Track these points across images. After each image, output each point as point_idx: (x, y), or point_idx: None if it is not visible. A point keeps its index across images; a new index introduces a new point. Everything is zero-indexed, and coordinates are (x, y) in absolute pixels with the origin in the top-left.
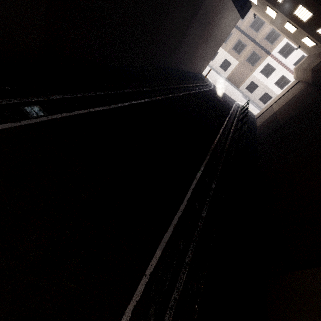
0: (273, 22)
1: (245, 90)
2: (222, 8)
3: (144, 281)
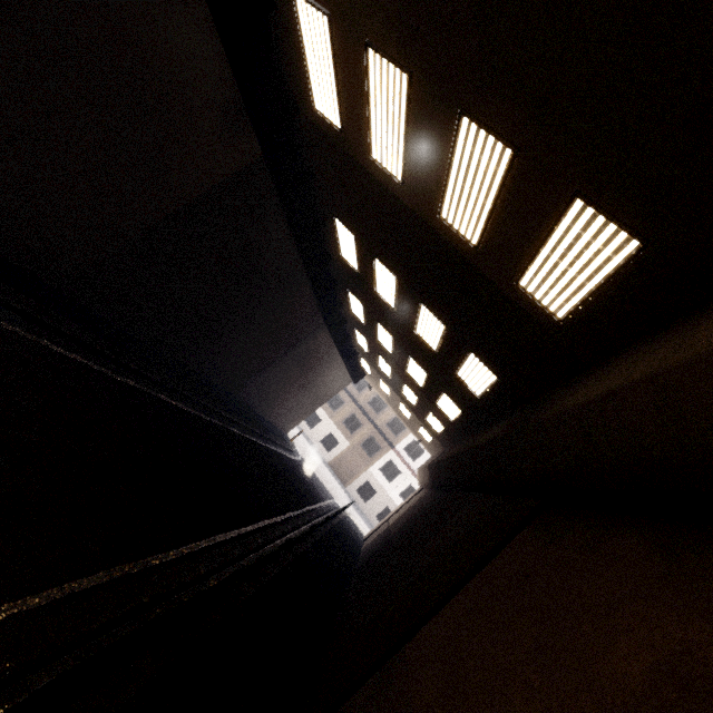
0: (389, 401)
1: (355, 493)
2: (329, 359)
3: (56, 593)
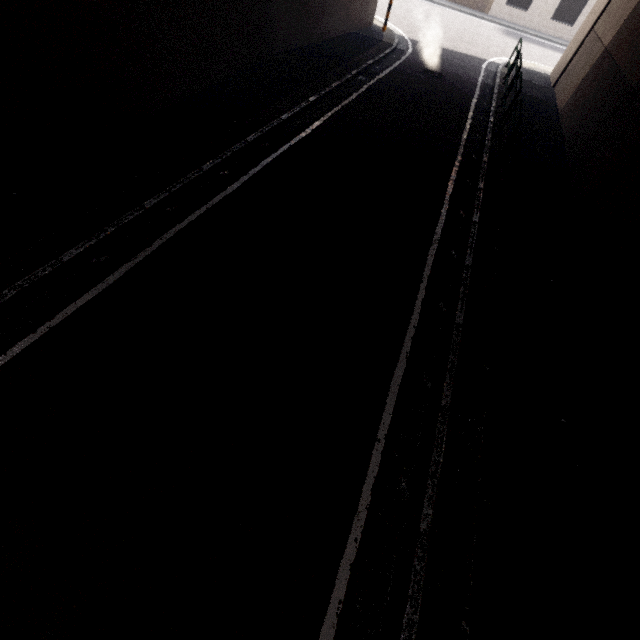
0: None
1: (506, 10)
2: None
3: None
